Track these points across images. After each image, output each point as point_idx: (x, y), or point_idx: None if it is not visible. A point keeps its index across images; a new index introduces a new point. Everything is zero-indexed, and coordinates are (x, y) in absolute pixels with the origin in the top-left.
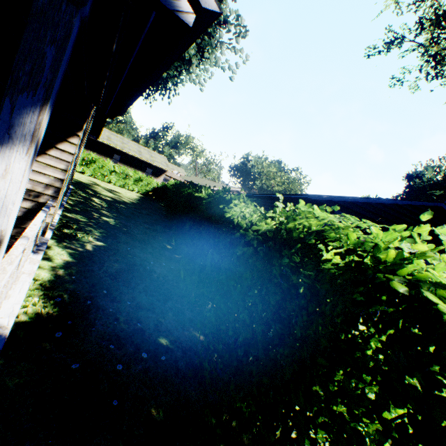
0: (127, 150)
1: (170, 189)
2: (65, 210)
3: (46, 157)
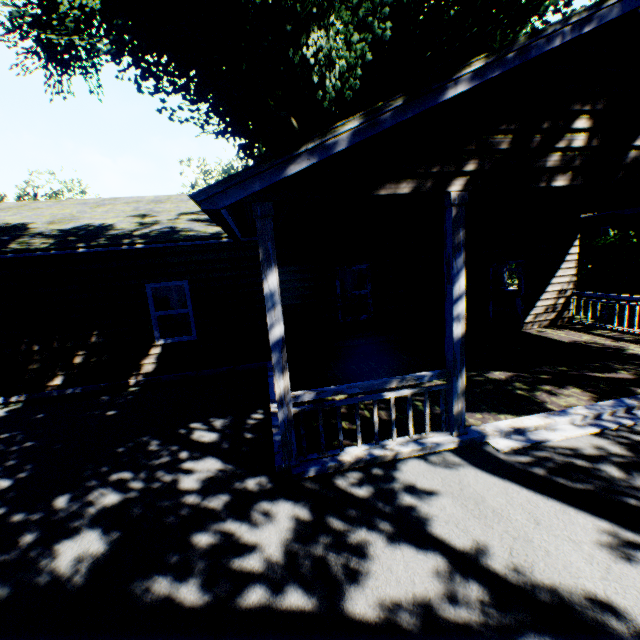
0: None
1: None
2: None
3: (564, 264)
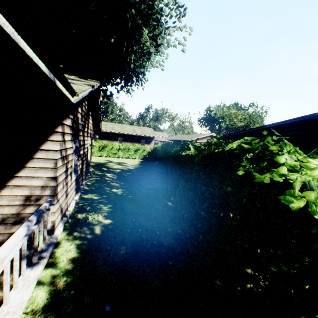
0: (126, 132)
1: (159, 150)
2: (83, 192)
3: (34, 161)
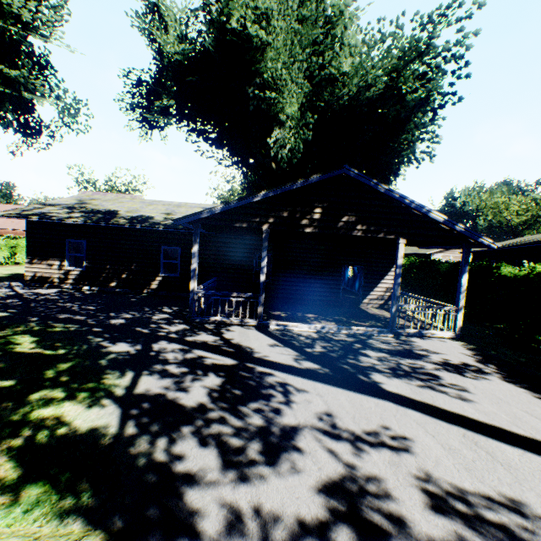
0: None
1: None
2: None
3: (390, 272)
